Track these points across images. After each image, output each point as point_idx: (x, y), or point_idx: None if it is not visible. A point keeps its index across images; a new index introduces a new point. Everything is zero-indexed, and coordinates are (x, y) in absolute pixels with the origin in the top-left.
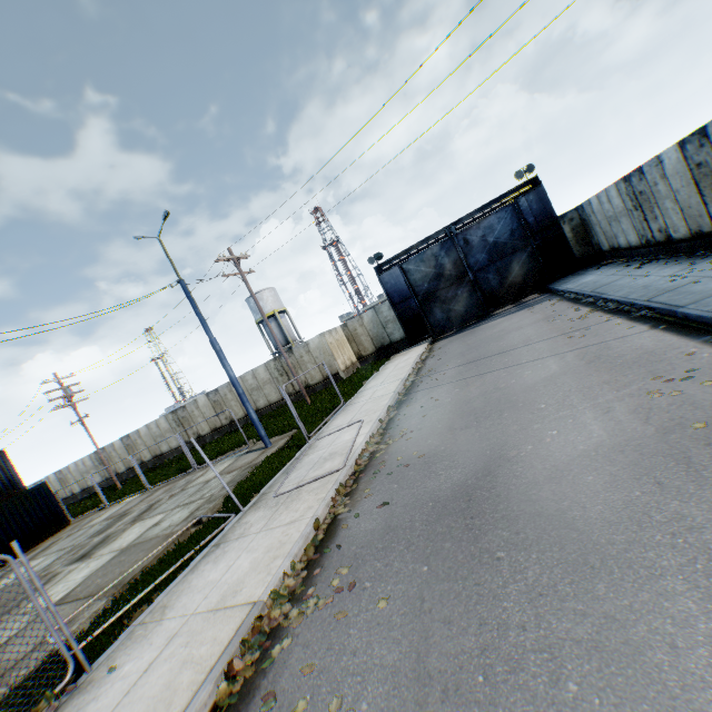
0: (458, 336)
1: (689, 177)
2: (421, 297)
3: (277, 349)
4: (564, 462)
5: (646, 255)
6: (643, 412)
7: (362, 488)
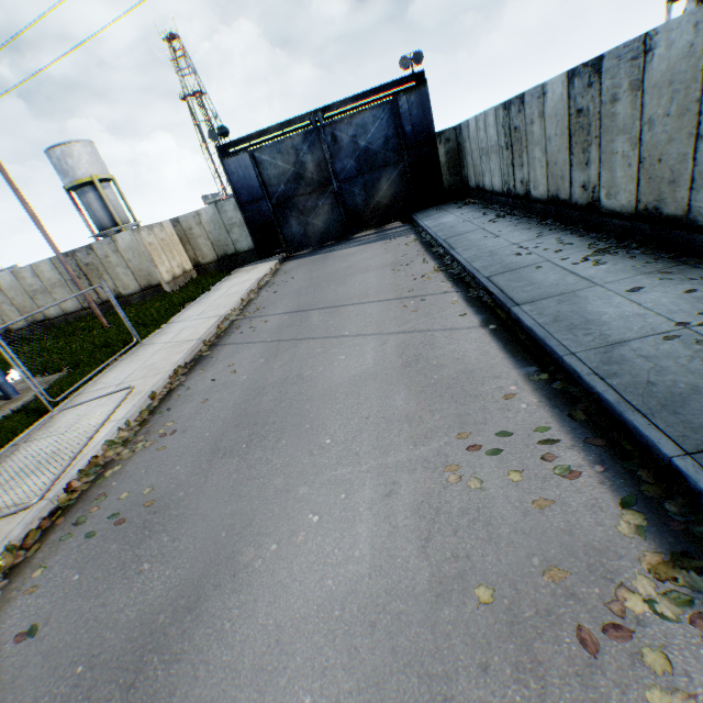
0: (309, 260)
1: (566, 125)
2: (275, 201)
3: (101, 231)
4: (295, 620)
5: (505, 205)
6: (429, 516)
7: (37, 562)
